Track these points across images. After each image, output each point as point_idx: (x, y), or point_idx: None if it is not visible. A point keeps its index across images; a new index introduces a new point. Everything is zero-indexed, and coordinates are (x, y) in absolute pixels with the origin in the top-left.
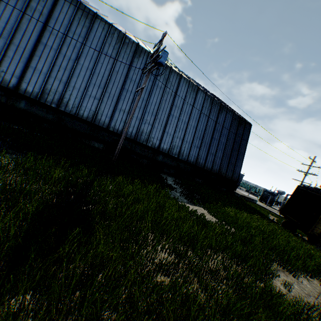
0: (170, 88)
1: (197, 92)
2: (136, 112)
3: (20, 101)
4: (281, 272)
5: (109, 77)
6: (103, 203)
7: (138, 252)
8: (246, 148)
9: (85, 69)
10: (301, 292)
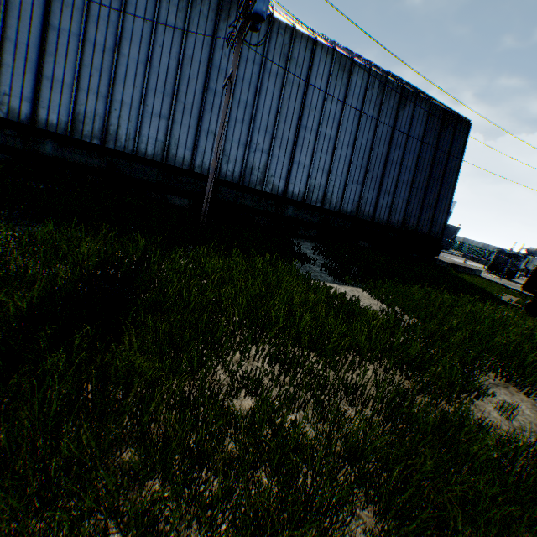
0: (295, 72)
1: (350, 71)
2: (236, 132)
3: (44, 142)
4: (501, 389)
5: (177, 72)
6: (157, 289)
7: (199, 360)
8: (457, 173)
9: (133, 65)
10: (536, 421)
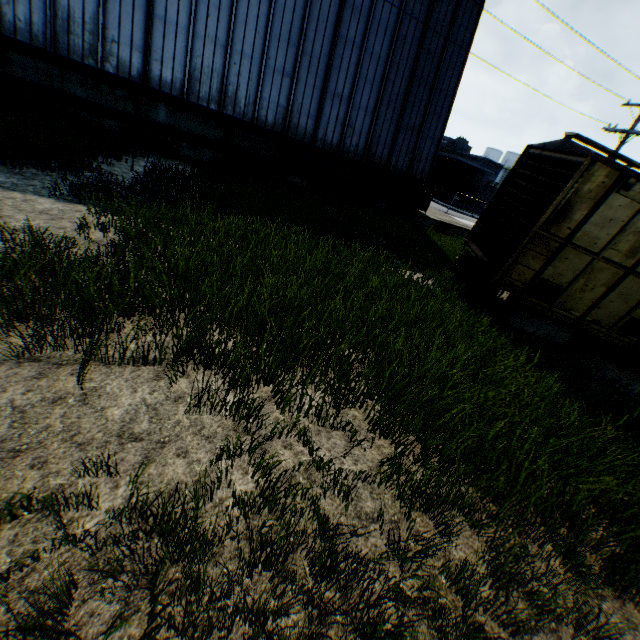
0: None
1: None
2: None
3: None
4: (31, 367)
5: None
6: None
7: None
8: (461, 74)
9: None
10: None
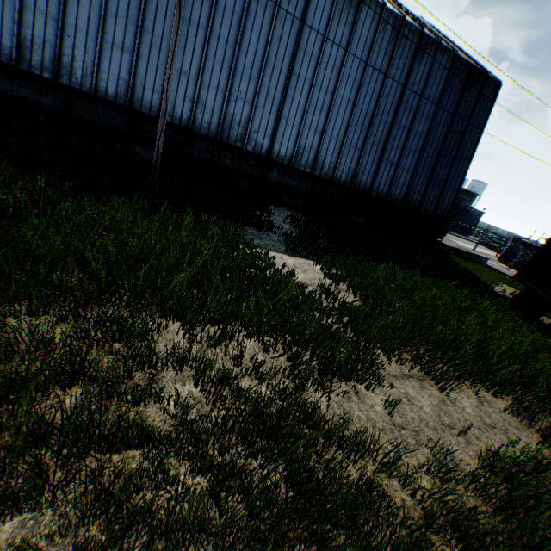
0: (289, 3)
1: (359, 6)
2: (214, 76)
3: None
4: (414, 381)
5: None
6: None
7: None
8: (476, 144)
9: None
10: (432, 420)
